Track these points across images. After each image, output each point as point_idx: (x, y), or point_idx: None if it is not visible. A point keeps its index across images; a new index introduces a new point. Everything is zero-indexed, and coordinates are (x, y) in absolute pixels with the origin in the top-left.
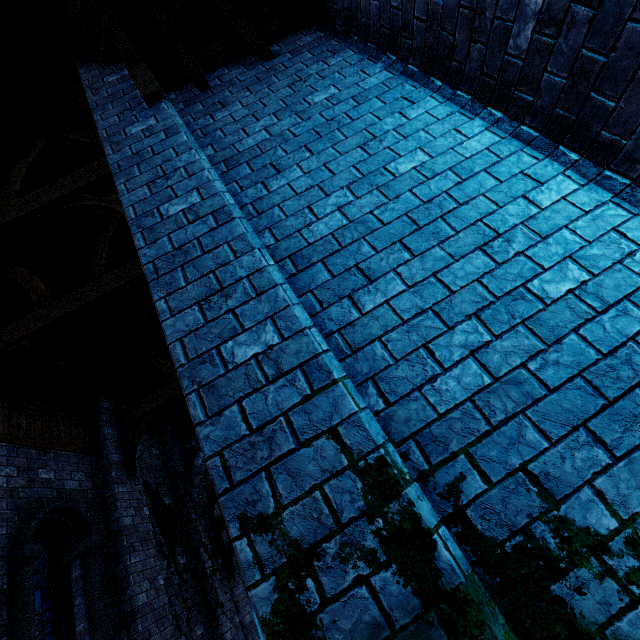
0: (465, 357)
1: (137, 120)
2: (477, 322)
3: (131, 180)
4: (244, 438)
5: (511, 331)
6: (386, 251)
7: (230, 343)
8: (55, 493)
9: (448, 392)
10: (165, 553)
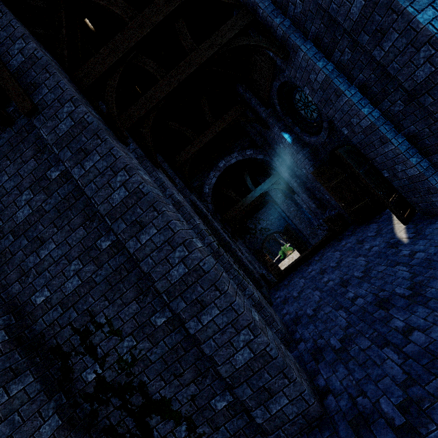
0: None
1: None
2: None
3: None
4: None
5: None
6: None
7: None
8: None
9: None
10: None
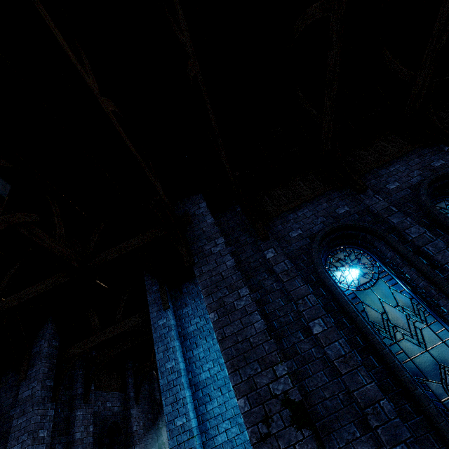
0: (224, 431)
1: (161, 318)
2: (229, 421)
3: (159, 348)
4: (176, 446)
5: (235, 426)
6: (216, 390)
7: (176, 419)
8: (111, 413)
9: (218, 440)
10: (147, 445)
